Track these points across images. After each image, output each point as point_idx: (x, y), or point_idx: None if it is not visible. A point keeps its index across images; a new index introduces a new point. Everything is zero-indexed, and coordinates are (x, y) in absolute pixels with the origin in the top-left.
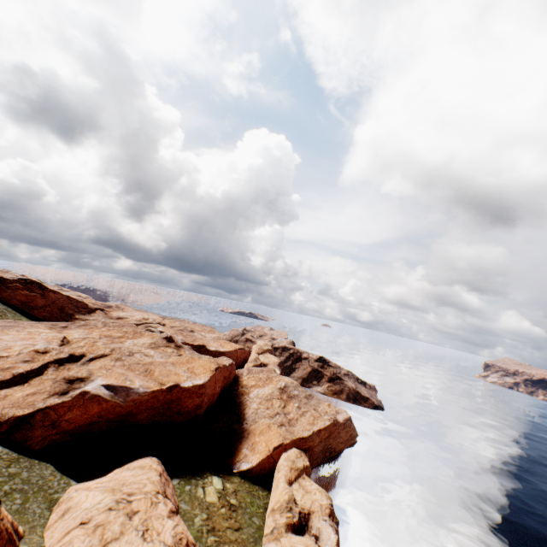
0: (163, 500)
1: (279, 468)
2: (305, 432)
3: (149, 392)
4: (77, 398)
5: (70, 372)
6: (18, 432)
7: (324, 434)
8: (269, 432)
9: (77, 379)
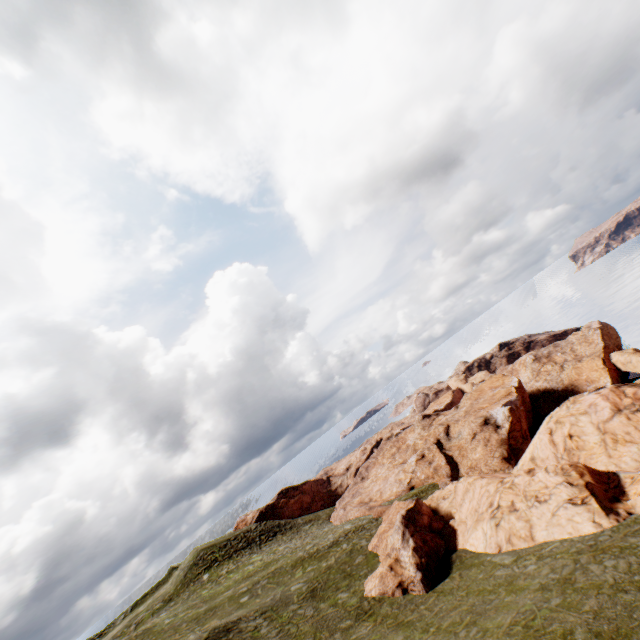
0: (639, 379)
1: (627, 362)
2: (598, 346)
3: (517, 396)
4: (513, 414)
5: (470, 428)
6: (517, 457)
7: (606, 338)
8: (581, 368)
9: (484, 421)
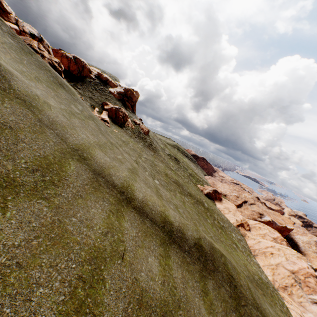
0: None
1: None
2: None
3: (280, 226)
4: (268, 222)
5: (255, 209)
6: None
7: None
8: None
9: (260, 213)
